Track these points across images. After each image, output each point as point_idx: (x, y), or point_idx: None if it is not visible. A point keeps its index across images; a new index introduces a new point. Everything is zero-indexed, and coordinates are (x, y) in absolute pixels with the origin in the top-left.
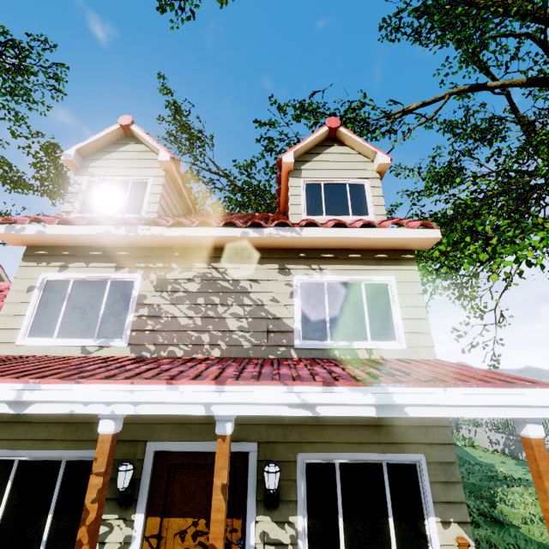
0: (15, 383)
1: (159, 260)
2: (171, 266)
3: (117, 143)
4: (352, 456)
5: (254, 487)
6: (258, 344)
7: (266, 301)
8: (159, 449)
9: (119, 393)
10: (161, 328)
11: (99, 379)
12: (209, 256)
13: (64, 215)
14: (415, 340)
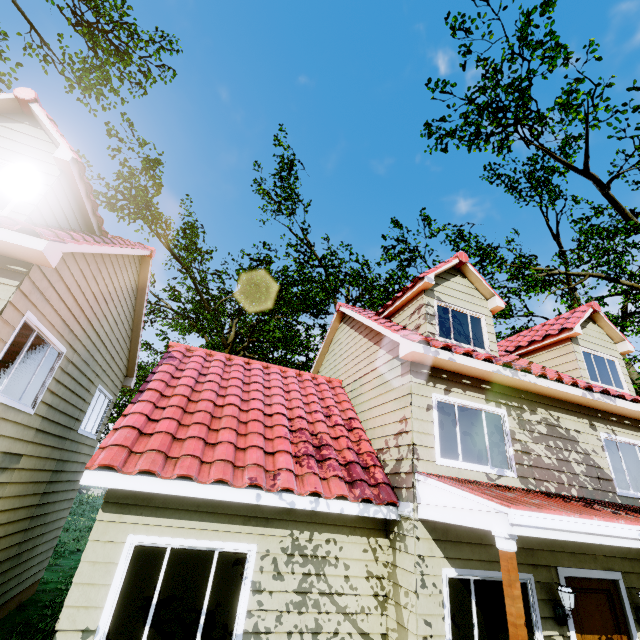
0: None
1: (513, 399)
2: (523, 406)
3: (448, 272)
4: None
5: (629, 609)
6: (596, 488)
7: (590, 451)
8: (566, 575)
9: None
10: (534, 464)
11: None
12: (544, 403)
13: (431, 336)
14: None
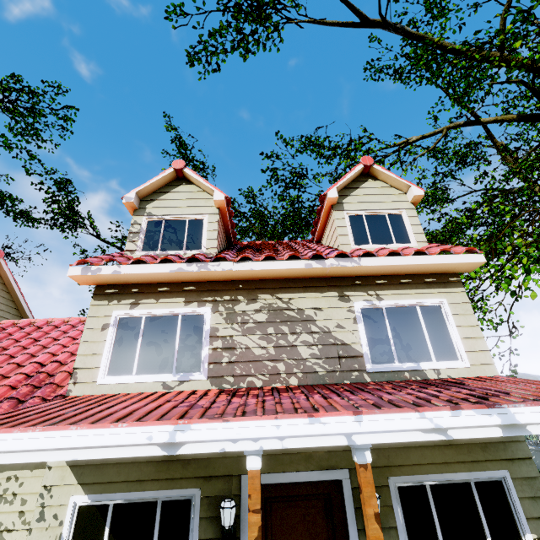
0: (165, 424)
1: (225, 293)
2: (237, 298)
3: (170, 185)
4: (440, 477)
5: (353, 516)
6: (332, 370)
7: (332, 328)
8: None
9: (266, 428)
10: (237, 359)
11: (244, 416)
12: (272, 287)
13: (129, 254)
14: (476, 358)
